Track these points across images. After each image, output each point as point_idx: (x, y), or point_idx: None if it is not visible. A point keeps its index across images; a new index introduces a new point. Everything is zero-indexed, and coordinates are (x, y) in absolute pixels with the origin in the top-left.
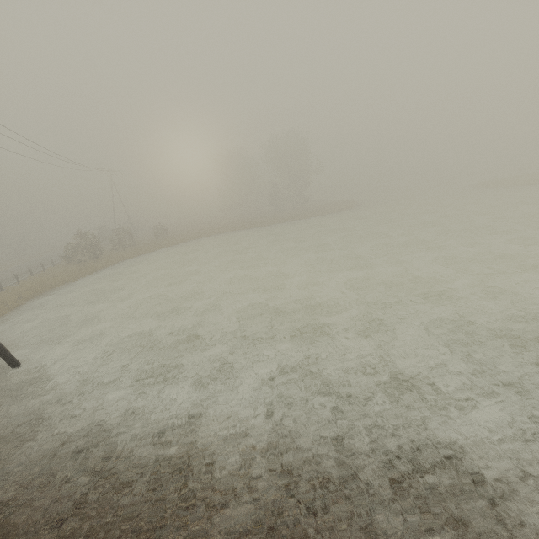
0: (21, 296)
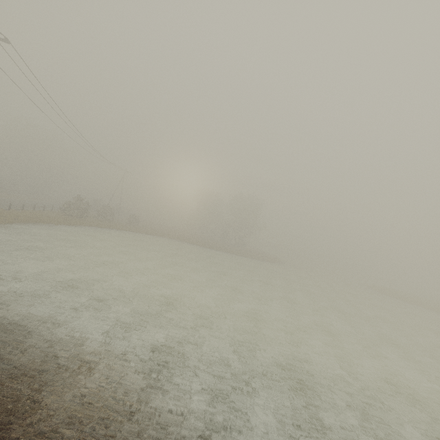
0: (17, 218)
